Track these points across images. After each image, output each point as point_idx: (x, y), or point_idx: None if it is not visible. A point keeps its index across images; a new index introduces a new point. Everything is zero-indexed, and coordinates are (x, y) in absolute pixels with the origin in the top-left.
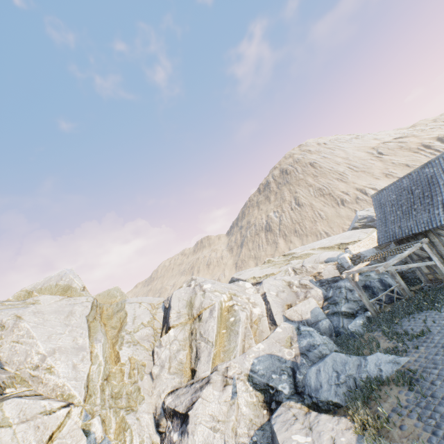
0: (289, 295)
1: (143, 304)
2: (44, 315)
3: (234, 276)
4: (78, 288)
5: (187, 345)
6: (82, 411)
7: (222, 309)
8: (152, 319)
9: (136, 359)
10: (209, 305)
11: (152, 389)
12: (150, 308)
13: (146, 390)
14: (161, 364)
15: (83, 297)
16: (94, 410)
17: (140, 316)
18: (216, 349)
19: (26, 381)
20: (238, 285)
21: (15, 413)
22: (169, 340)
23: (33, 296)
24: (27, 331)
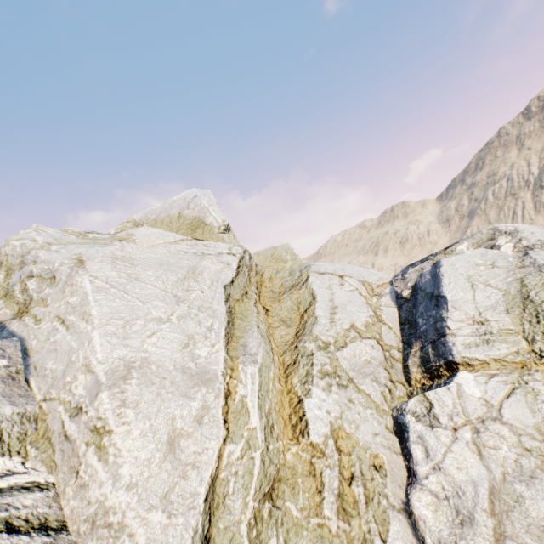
0: None
1: (348, 280)
2: (132, 267)
3: None
4: (214, 226)
5: None
6: None
7: None
8: (373, 320)
9: (352, 439)
10: None
11: None
12: (363, 292)
13: None
14: (455, 504)
15: (222, 245)
16: None
17: (344, 306)
18: None
19: (51, 443)
20: None
21: None
22: (466, 411)
23: None
24: (82, 298)
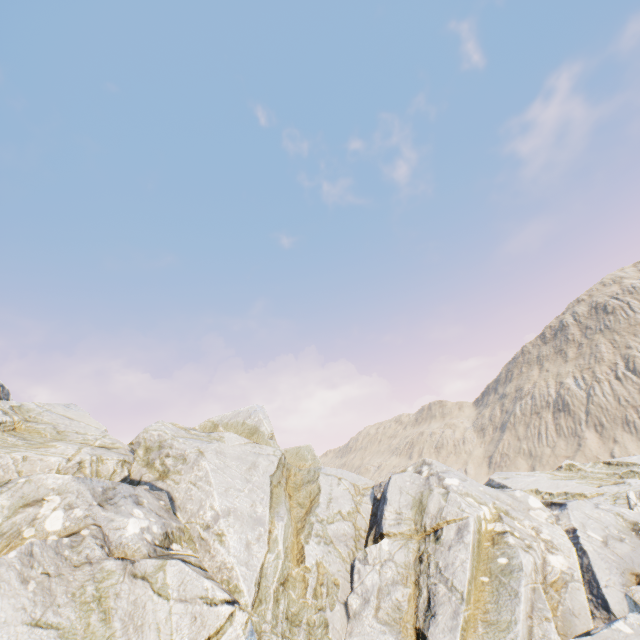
0: (638, 552)
1: (344, 481)
2: (225, 458)
3: (494, 478)
4: (265, 433)
5: (411, 579)
6: (247, 622)
7: (480, 532)
8: (354, 510)
9: (326, 569)
10: (456, 518)
11: (346, 635)
12: (352, 491)
13: (337, 633)
14: (364, 595)
15: (270, 448)
16: (262, 628)
17: (338, 498)
18: (469, 610)
19: (194, 541)
20: (512, 496)
21: (176, 583)
22: (380, 556)
23: (218, 431)
24: (206, 473)
